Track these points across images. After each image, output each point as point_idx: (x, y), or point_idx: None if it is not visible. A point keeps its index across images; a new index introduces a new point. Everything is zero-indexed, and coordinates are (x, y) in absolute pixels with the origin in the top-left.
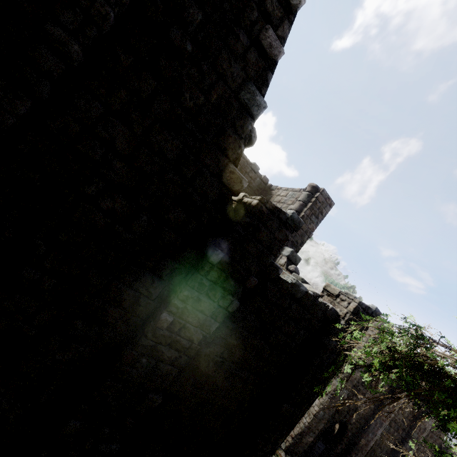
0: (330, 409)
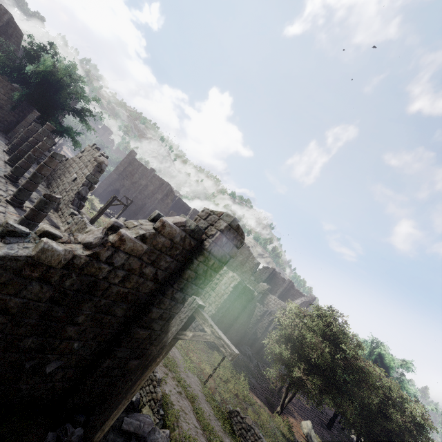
0: (109, 181)
